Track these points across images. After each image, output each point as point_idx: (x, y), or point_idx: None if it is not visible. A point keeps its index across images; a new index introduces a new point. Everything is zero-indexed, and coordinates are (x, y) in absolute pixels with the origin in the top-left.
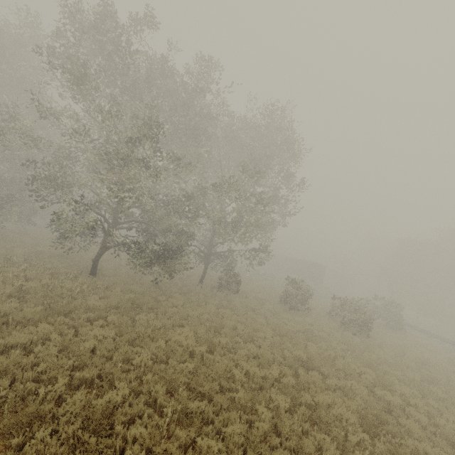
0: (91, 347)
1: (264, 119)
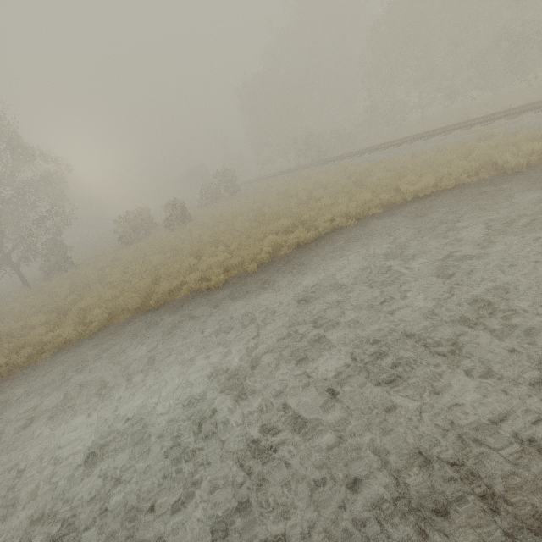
0: None
1: None
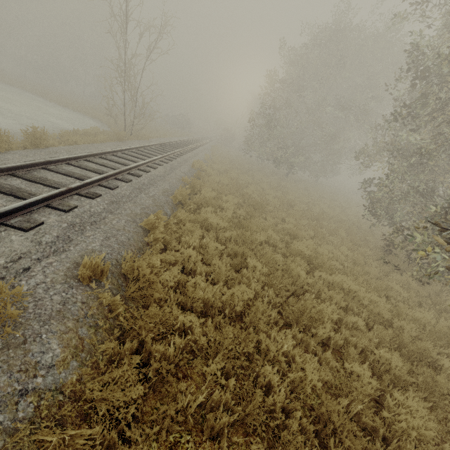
0: None
1: None
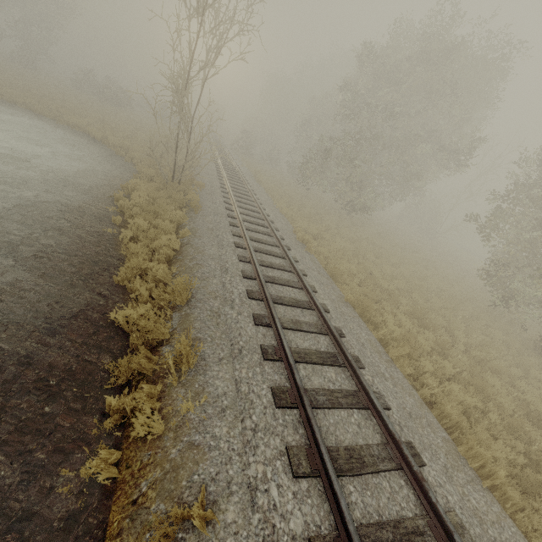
0: None
1: None
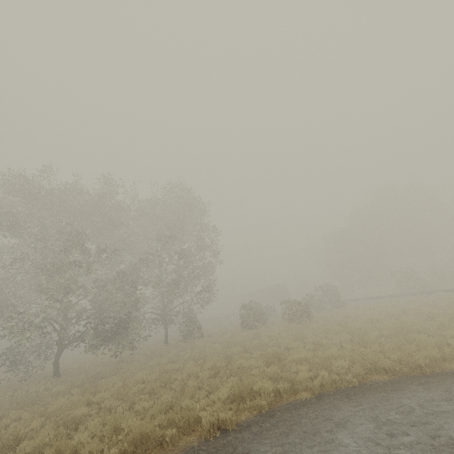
0: (58, 407)
1: (164, 195)
